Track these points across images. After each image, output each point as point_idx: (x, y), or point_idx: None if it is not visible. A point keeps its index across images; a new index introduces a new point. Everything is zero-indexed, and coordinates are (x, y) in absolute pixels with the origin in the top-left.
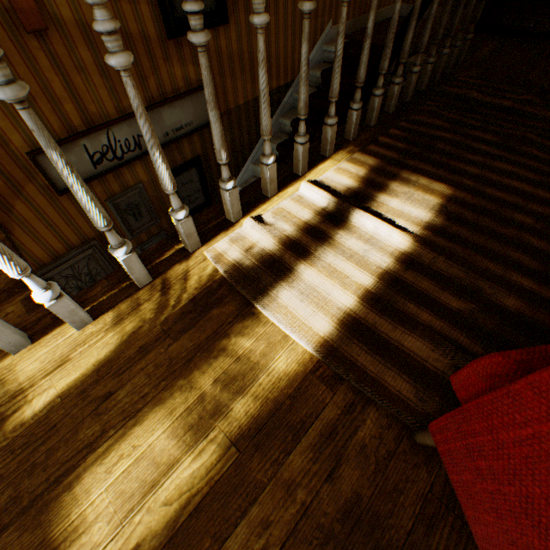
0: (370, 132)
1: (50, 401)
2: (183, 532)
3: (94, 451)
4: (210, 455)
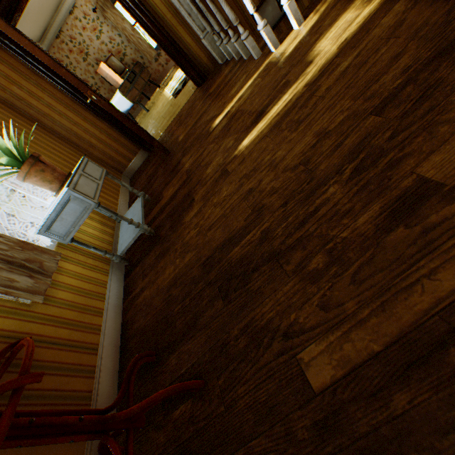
0: None
1: (294, 48)
2: (367, 23)
3: (318, 41)
4: (378, 0)
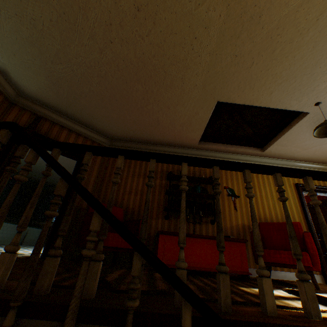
0: (238, 307)
1: None
2: None
3: None
4: None
